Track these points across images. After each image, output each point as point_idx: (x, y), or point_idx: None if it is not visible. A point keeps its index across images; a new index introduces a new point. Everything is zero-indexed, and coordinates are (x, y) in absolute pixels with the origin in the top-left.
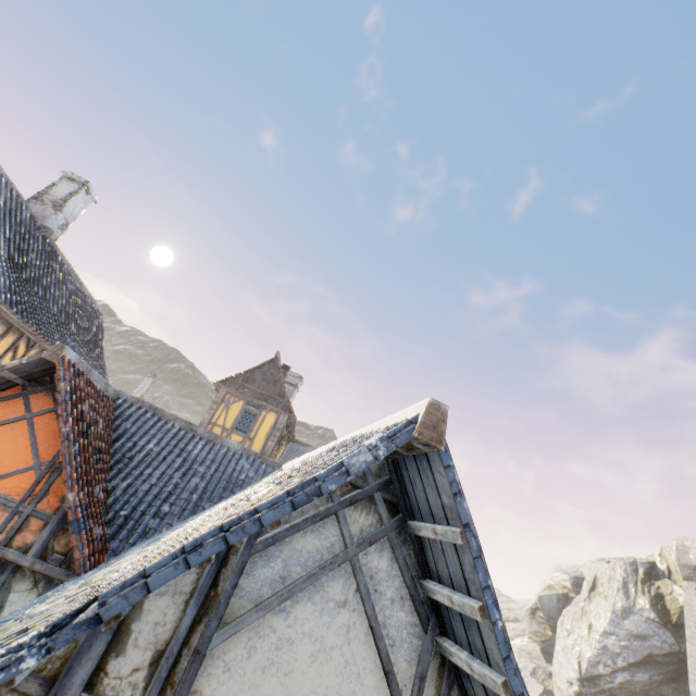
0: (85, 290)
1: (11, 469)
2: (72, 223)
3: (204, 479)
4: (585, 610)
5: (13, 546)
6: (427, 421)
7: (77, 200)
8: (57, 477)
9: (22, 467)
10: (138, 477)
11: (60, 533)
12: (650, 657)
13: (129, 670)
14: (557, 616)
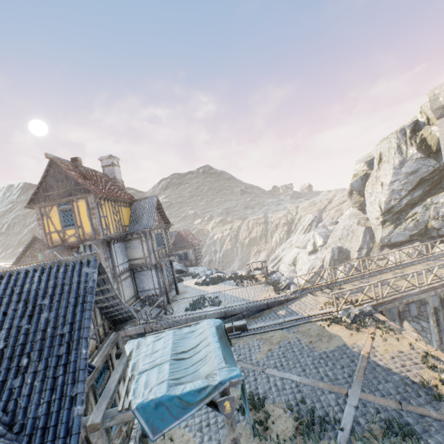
0: None
1: None
2: None
3: None
4: (378, 177)
5: None
6: None
7: None
8: None
9: None
10: None
11: None
12: (421, 180)
13: None
14: (363, 188)
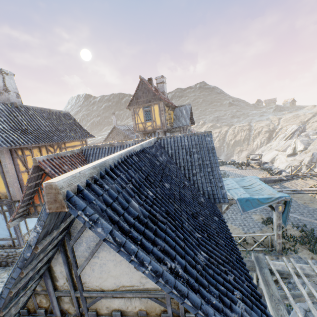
0: (53, 111)
1: None
2: (18, 92)
3: None
4: None
5: None
6: (49, 199)
7: (8, 81)
8: None
9: None
10: None
11: None
12: None
13: (63, 283)
14: None
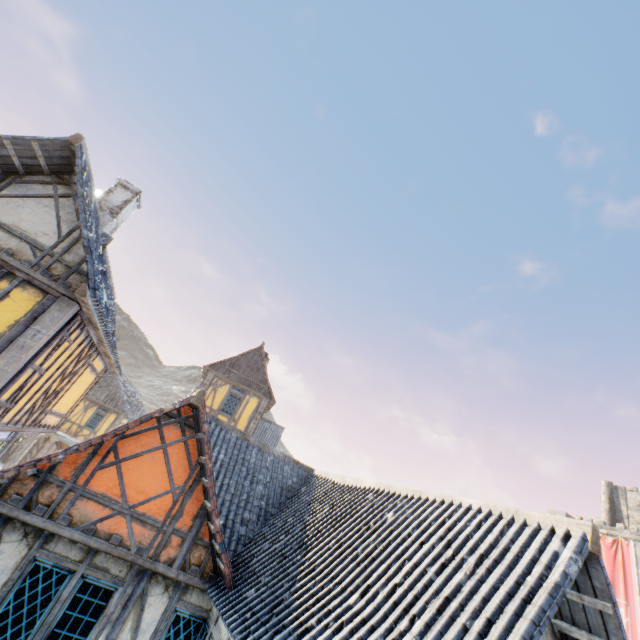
0: (110, 281)
1: (153, 493)
2: (119, 226)
3: (265, 486)
4: None
5: (160, 560)
6: (593, 539)
7: (129, 207)
8: (188, 500)
9: (161, 491)
10: (221, 488)
11: (193, 547)
12: None
13: None
14: None
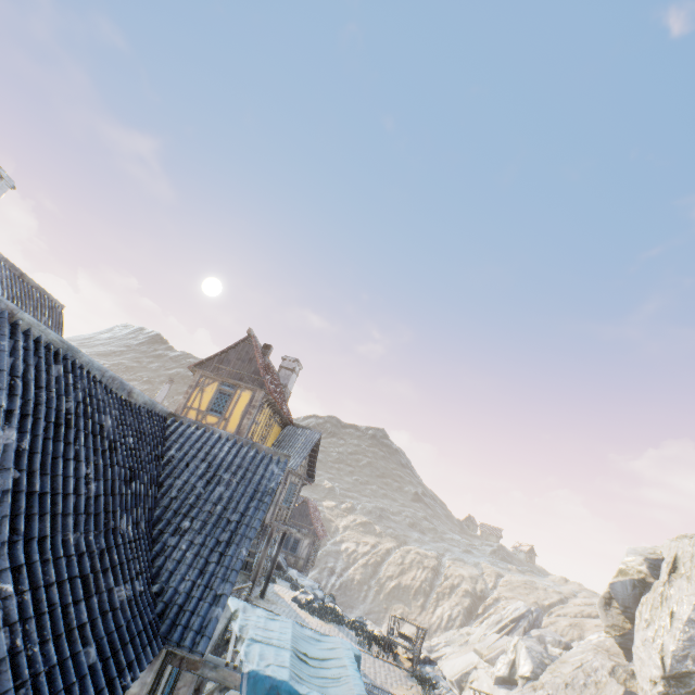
0: (30, 281)
1: None
2: None
3: None
4: (665, 596)
5: None
6: None
7: None
8: None
9: None
10: None
11: None
12: None
13: None
14: (634, 605)
